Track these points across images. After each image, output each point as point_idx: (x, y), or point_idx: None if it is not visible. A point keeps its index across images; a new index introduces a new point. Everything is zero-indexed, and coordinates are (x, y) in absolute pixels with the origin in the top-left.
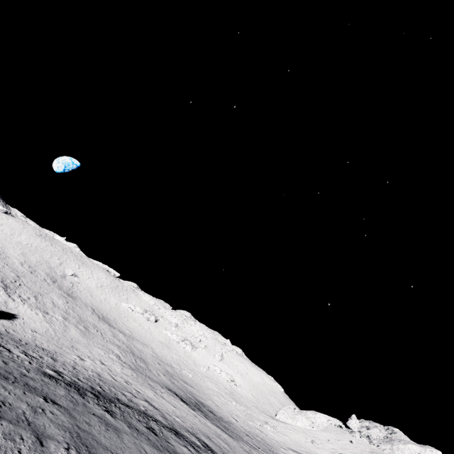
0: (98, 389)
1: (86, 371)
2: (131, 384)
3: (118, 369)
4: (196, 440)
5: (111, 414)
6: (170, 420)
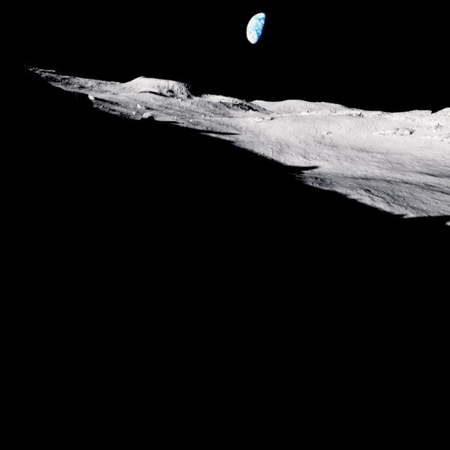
0: (363, 178)
1: (357, 175)
2: (385, 175)
3: (377, 171)
4: (422, 184)
5: (368, 181)
6: (406, 181)
